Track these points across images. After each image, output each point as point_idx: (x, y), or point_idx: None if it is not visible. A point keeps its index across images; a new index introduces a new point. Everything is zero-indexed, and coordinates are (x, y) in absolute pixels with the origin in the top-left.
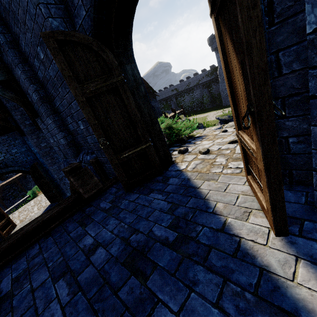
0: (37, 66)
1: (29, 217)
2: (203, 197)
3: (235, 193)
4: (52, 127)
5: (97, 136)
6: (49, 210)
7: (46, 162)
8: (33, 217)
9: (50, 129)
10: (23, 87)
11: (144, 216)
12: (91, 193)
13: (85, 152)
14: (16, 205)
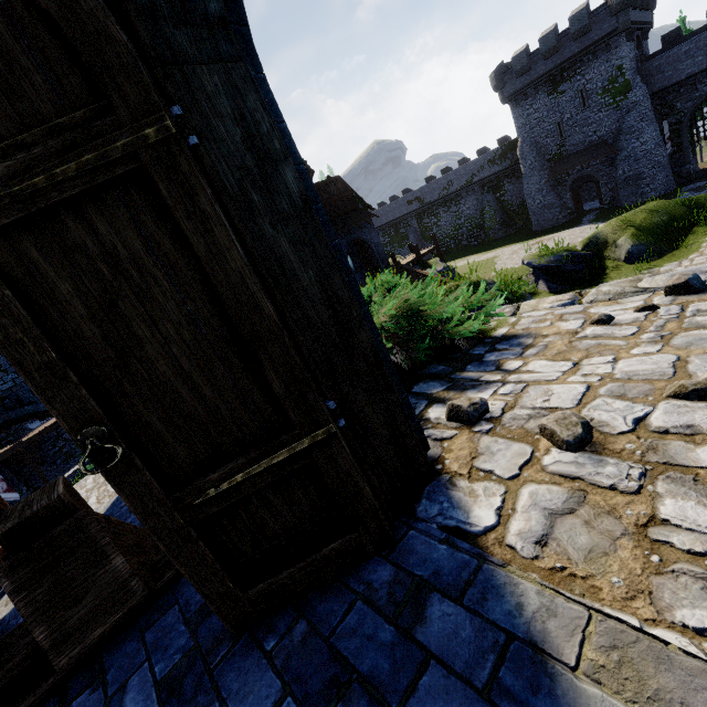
0: None
1: None
2: None
3: None
4: None
5: (65, 420)
6: None
7: None
8: None
9: None
10: None
11: None
12: (88, 641)
13: None
14: None
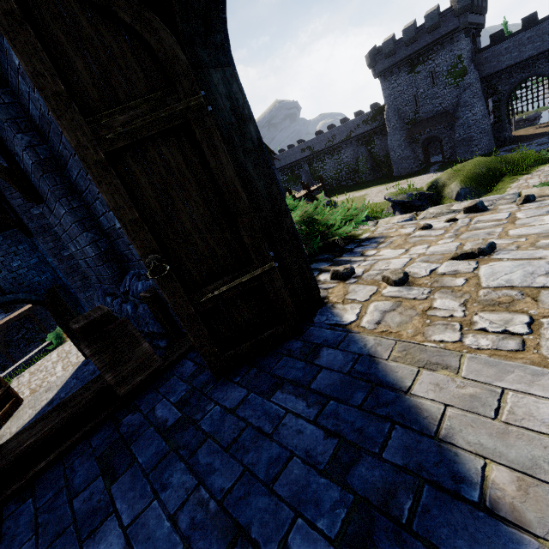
0: (26, 93)
1: (47, 384)
2: (430, 430)
3: (537, 430)
4: (67, 221)
5: (140, 250)
6: (38, 422)
7: (73, 285)
8: (54, 385)
9: (65, 225)
10: (5, 140)
11: (263, 474)
12: (134, 383)
13: (135, 272)
14: (27, 360)
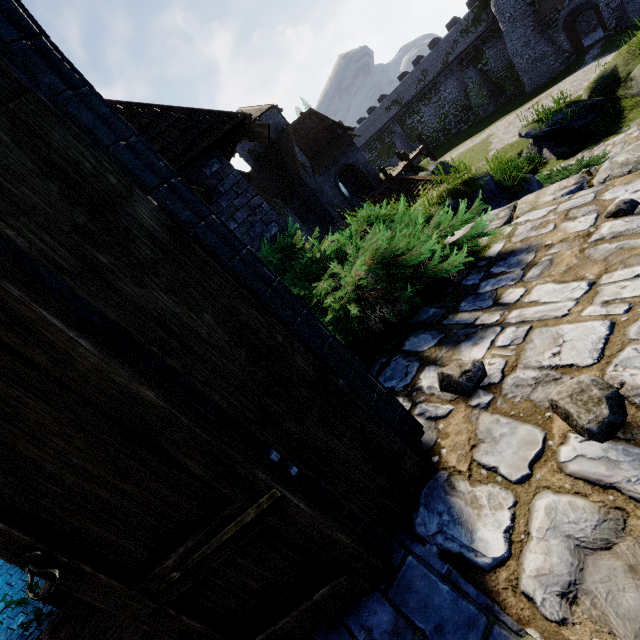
0: None
1: None
2: None
3: None
4: None
5: None
6: None
7: None
8: None
9: None
10: None
11: None
12: None
13: None
14: None
